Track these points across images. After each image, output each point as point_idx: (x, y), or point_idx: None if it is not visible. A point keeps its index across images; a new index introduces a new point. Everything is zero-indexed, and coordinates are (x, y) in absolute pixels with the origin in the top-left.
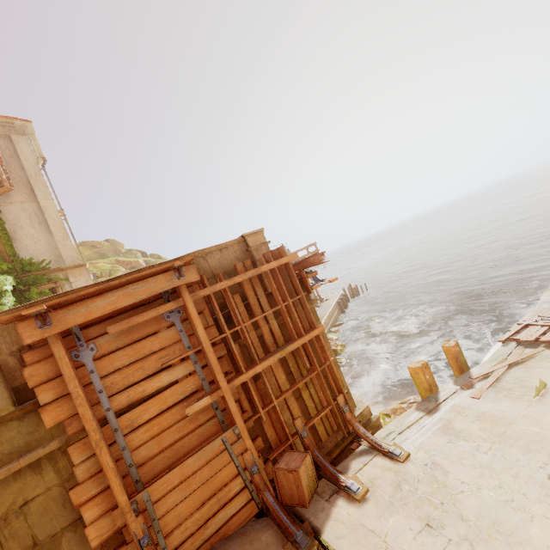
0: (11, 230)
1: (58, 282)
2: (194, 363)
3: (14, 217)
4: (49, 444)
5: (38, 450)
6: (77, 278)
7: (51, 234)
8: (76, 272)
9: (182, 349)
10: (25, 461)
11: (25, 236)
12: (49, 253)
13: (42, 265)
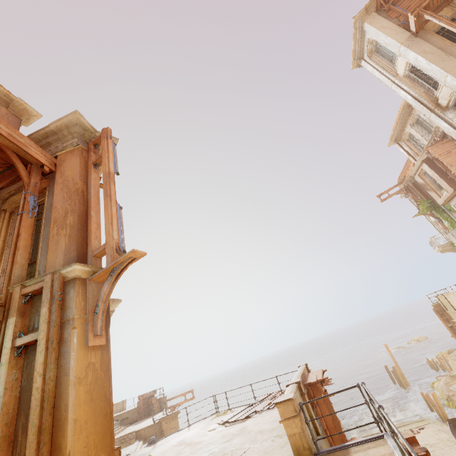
0: None
1: None
2: None
3: None
4: None
5: None
6: None
7: None
8: None
9: None
10: None
11: None
12: None
13: None
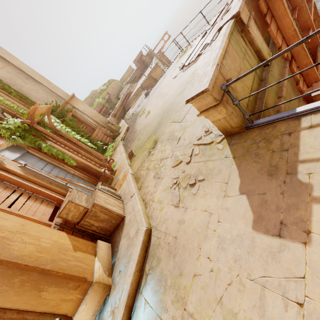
0: (18, 90)
1: (72, 110)
2: (295, 20)
3: (10, 80)
4: (287, 66)
5: (286, 69)
6: (78, 105)
7: (39, 84)
8: (74, 102)
9: (290, 12)
10: (287, 74)
11: (28, 91)
12: (50, 96)
13: (54, 105)
